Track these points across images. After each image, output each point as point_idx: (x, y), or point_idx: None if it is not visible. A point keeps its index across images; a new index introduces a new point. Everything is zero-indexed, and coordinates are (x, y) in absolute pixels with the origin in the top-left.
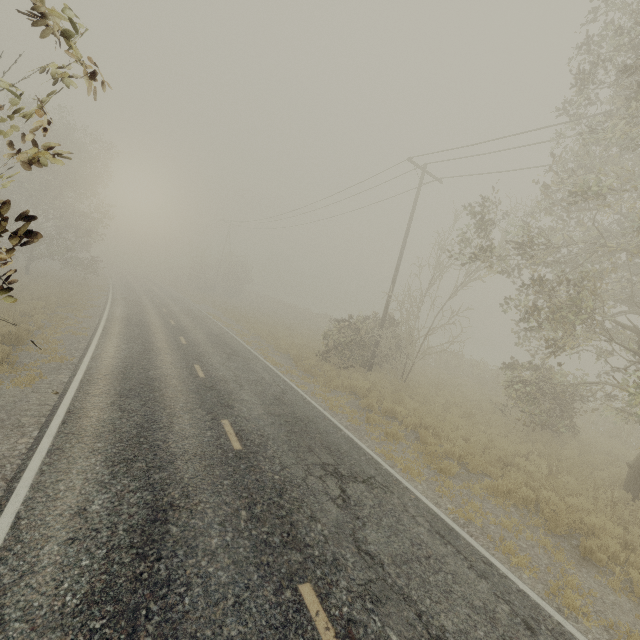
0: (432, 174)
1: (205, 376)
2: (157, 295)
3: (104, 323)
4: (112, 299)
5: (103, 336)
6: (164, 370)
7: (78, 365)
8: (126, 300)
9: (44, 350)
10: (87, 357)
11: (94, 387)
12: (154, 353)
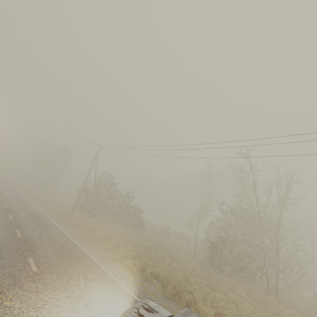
0: None
1: None
2: None
3: None
4: None
5: None
6: None
7: None
8: None
9: None
10: None
11: None
12: None
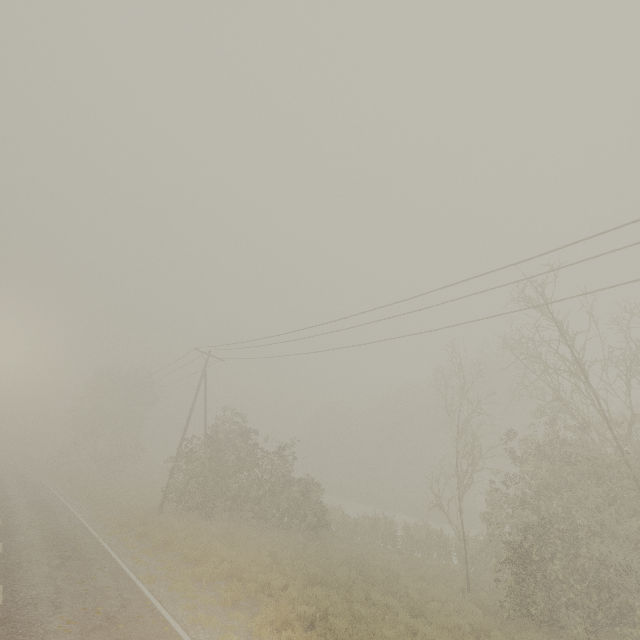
0: None
1: None
2: None
3: None
4: None
5: None
6: None
7: None
8: None
9: None
10: None
11: None
12: None
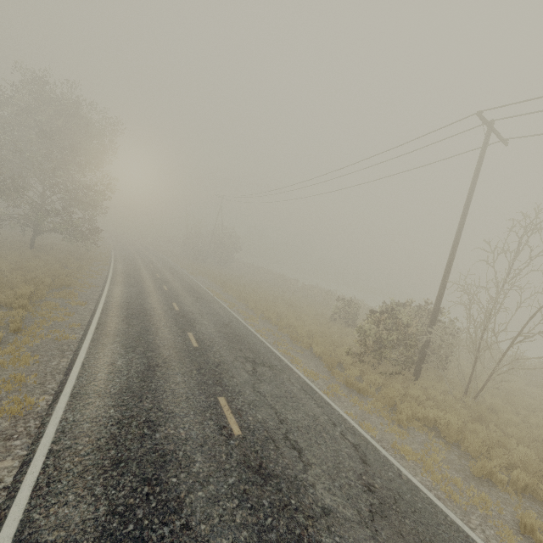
0: (499, 133)
1: (241, 431)
2: (156, 268)
3: (99, 314)
4: (112, 275)
5: (95, 340)
6: (179, 422)
7: (44, 422)
8: (126, 276)
9: (2, 383)
10: (63, 396)
11: (54, 513)
12: (160, 374)
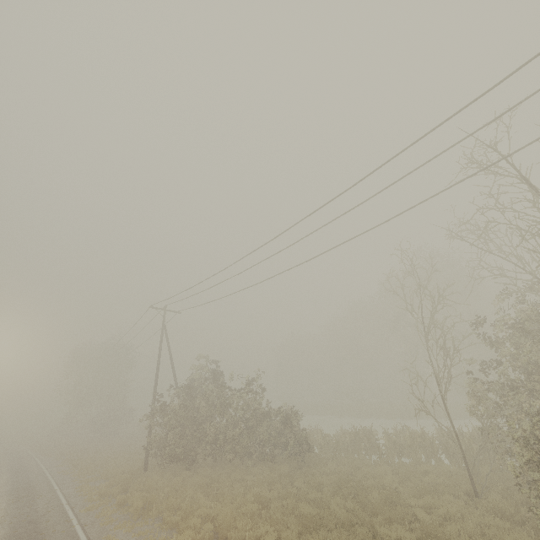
0: None
1: None
2: None
3: None
4: None
5: None
6: None
7: None
8: None
9: None
10: None
11: None
12: None
